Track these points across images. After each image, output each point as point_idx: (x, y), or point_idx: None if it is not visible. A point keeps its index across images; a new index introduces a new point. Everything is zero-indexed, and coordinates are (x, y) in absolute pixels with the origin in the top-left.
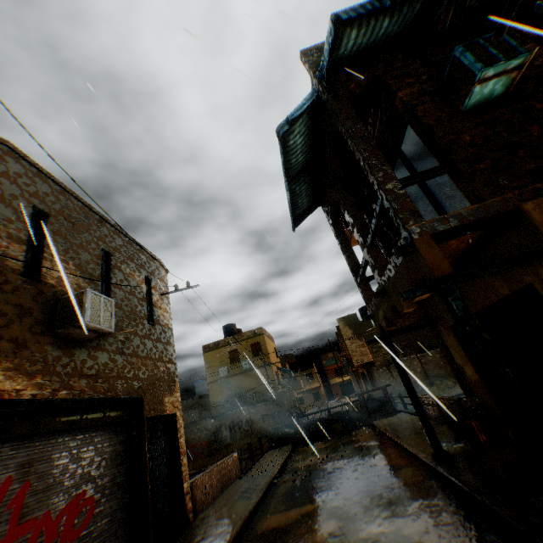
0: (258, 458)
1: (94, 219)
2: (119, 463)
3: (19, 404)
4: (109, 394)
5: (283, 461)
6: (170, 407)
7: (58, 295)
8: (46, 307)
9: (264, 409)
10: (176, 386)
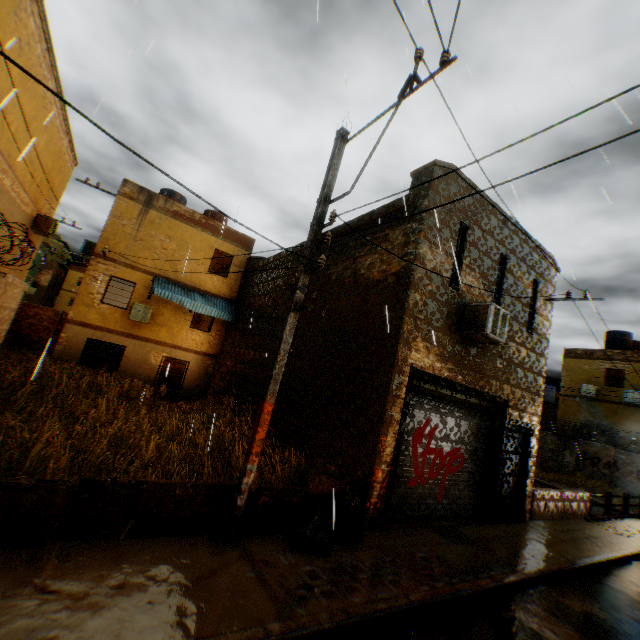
0: (614, 516)
1: (498, 221)
2: (480, 442)
3: (439, 379)
4: (485, 389)
5: None
6: (528, 417)
7: (465, 301)
8: (458, 311)
9: None
10: (538, 400)
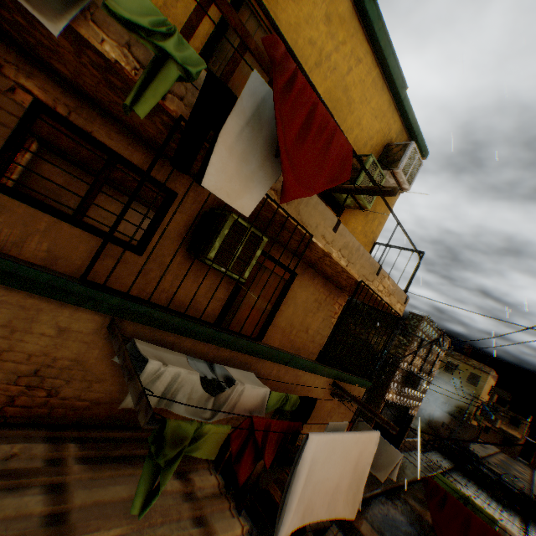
0: (428, 449)
1: (435, 331)
2: (393, 421)
3: (392, 402)
4: (404, 403)
5: (444, 469)
6: (414, 411)
7: (411, 369)
8: (407, 374)
9: (447, 420)
10: (420, 403)
